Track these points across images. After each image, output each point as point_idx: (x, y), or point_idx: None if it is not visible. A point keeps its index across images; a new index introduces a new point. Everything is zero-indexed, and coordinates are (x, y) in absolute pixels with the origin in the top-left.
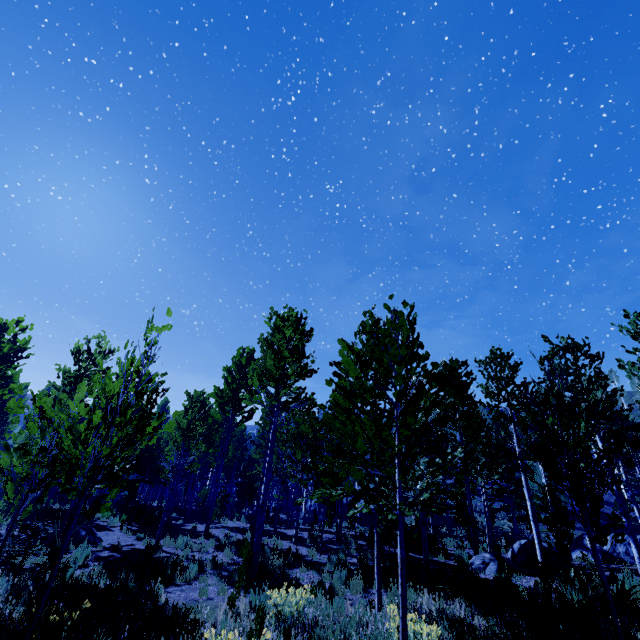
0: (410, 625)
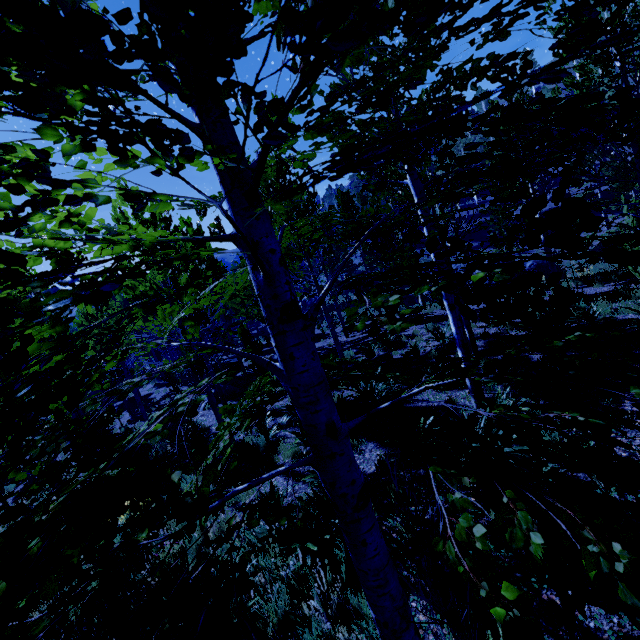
0: None
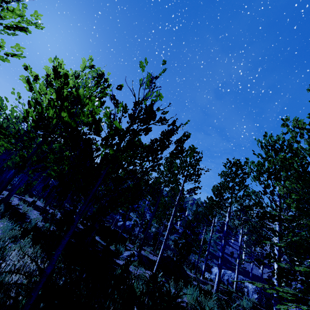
0: None
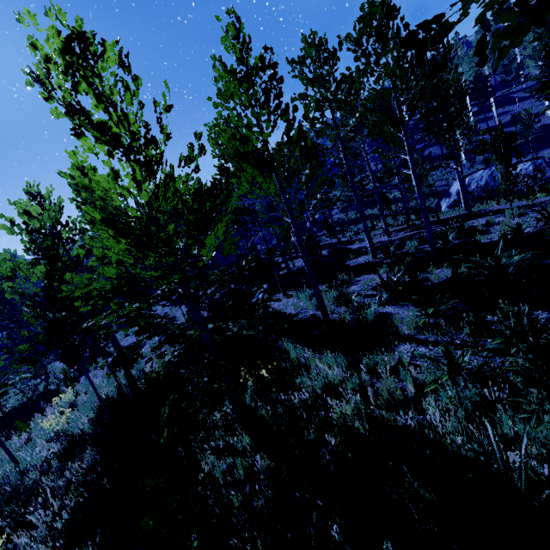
0: (45, 424)
